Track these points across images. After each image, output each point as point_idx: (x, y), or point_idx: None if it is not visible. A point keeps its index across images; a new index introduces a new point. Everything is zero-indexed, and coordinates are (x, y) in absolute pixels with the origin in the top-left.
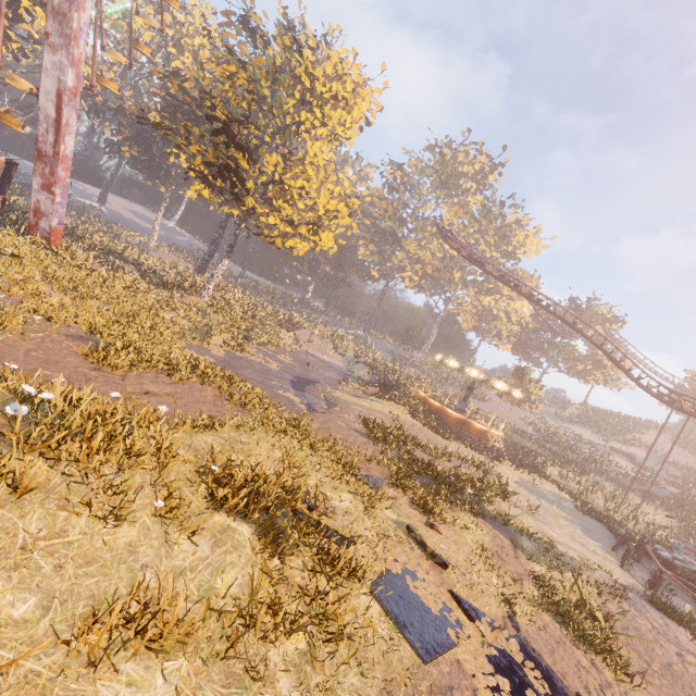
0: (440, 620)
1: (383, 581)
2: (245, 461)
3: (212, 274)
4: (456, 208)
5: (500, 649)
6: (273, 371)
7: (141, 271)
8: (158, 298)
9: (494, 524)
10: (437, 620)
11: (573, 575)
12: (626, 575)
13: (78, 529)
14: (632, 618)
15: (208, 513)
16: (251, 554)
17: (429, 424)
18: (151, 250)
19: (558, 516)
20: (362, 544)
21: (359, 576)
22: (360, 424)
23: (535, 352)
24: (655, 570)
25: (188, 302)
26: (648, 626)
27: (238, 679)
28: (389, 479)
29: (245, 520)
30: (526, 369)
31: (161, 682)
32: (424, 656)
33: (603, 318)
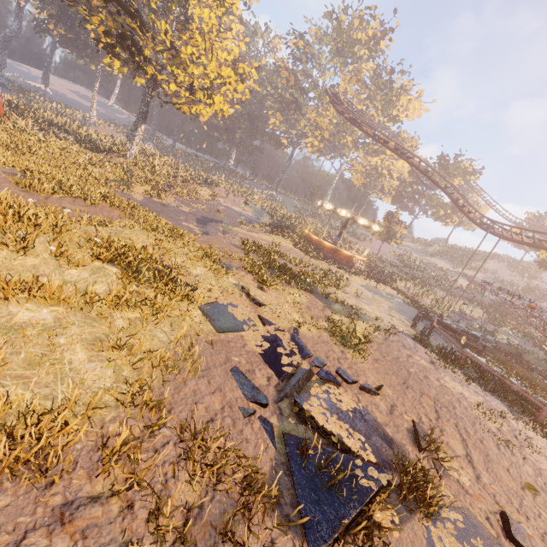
0: (242, 323)
1: (210, 305)
2: (124, 242)
3: (133, 138)
4: (348, 75)
5: (273, 334)
6: (184, 212)
7: (77, 138)
8: (89, 158)
9: (318, 297)
10: (239, 322)
11: (350, 315)
12: (412, 330)
13: (2, 256)
14: (390, 341)
15: (86, 257)
16: (116, 280)
17: (304, 249)
18: (93, 126)
19: (382, 302)
20: (203, 290)
21: (192, 300)
22: (241, 243)
23: (408, 202)
24: (426, 324)
25: (116, 162)
26: (399, 345)
27: (93, 318)
28: (243, 267)
29: (116, 266)
30: (395, 213)
31: (46, 312)
32: (219, 330)
33: (464, 171)
